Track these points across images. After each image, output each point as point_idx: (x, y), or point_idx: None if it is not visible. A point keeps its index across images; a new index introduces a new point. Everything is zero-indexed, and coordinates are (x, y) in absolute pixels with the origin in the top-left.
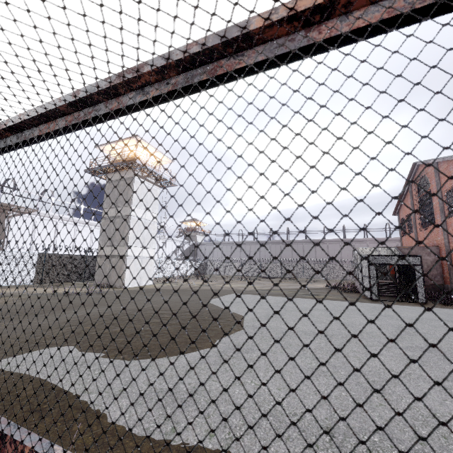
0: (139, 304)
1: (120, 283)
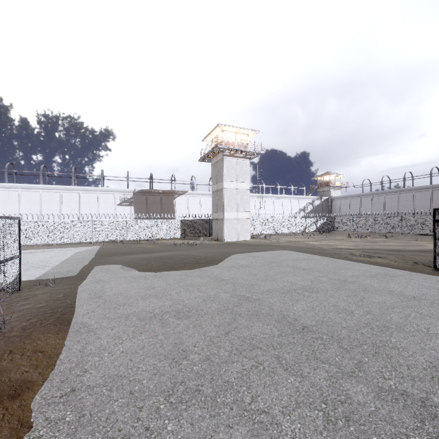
0: (194, 252)
1: (222, 238)
